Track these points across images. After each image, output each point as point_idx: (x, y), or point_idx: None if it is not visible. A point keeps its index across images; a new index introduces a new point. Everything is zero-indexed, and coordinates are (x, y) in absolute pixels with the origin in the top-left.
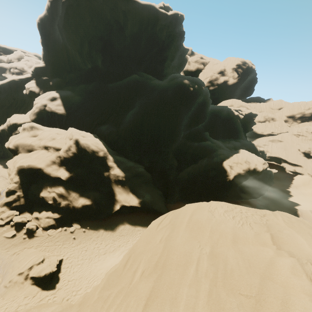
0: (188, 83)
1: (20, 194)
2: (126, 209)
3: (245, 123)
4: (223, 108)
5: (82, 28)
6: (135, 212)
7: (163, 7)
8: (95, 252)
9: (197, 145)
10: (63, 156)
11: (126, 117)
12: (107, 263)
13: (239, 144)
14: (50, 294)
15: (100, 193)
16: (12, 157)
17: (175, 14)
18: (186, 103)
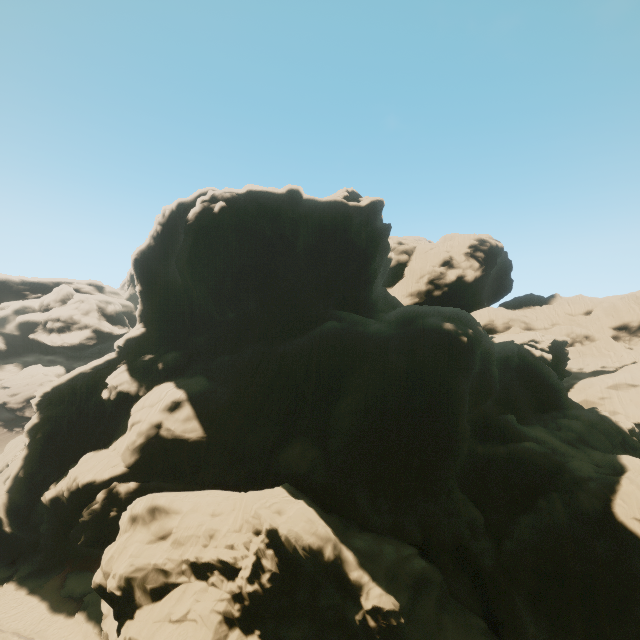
0: (453, 328)
1: None
2: None
3: (552, 363)
4: (512, 351)
5: (221, 258)
6: None
7: (348, 195)
8: None
9: (506, 454)
10: (249, 596)
11: (334, 418)
12: None
13: (581, 425)
14: None
15: None
16: (66, 562)
17: (372, 203)
18: (463, 369)
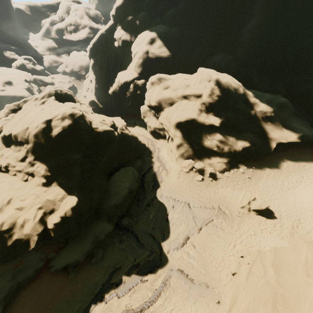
0: None
1: (186, 145)
2: (281, 146)
3: None
4: None
5: None
6: (289, 148)
7: None
8: (278, 188)
9: None
10: (207, 102)
11: (242, 36)
12: (303, 197)
13: None
14: (276, 222)
15: (253, 134)
16: (124, 116)
17: None
18: None
